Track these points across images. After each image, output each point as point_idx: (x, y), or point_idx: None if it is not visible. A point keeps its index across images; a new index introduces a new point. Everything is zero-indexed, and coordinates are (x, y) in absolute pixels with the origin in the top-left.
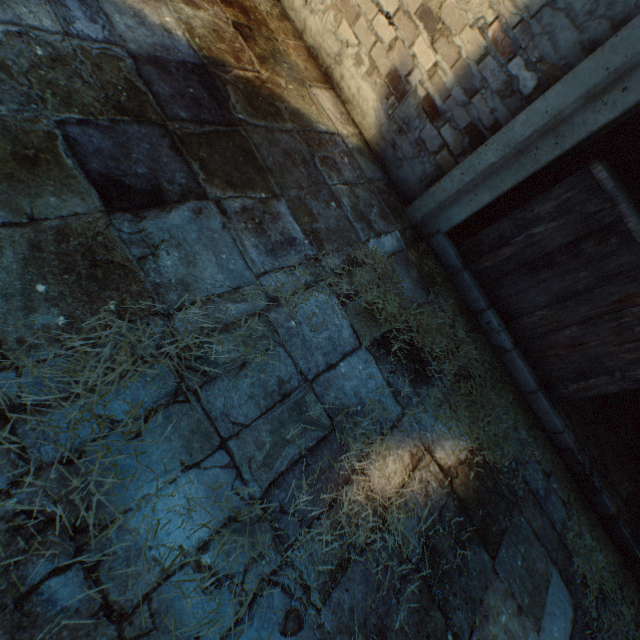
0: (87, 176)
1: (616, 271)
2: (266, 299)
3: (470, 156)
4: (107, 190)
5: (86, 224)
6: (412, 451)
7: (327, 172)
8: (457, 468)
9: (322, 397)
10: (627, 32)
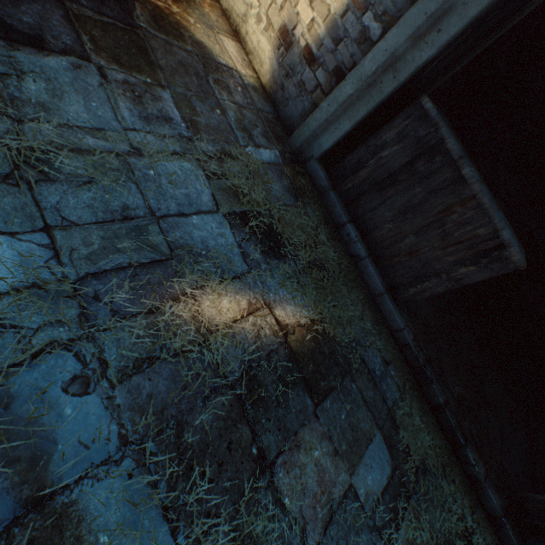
0: None
1: (441, 186)
2: (129, 147)
3: (334, 90)
4: None
5: None
6: (251, 301)
7: (218, 90)
8: (295, 328)
9: (167, 232)
10: None
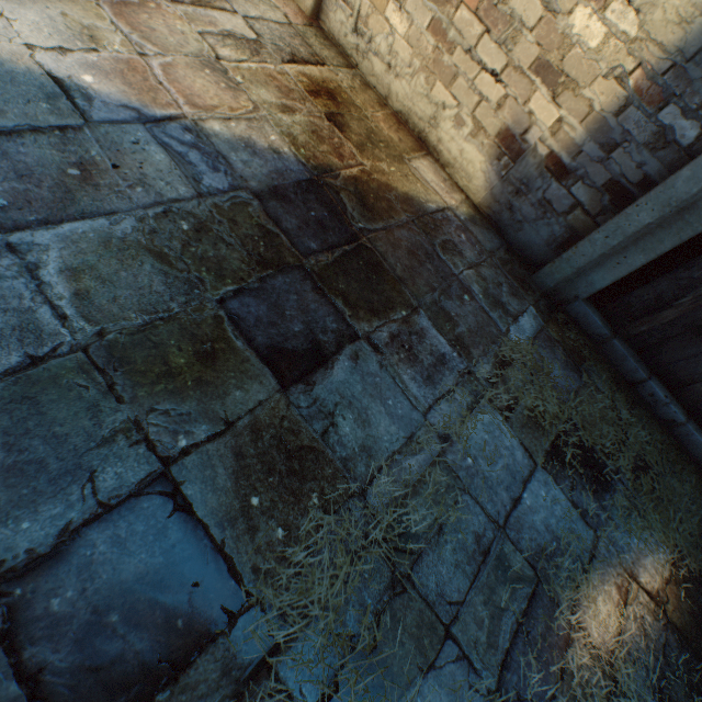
0: (257, 354)
1: None
2: (438, 440)
3: (616, 218)
4: (276, 363)
5: (270, 411)
6: (617, 582)
7: (450, 259)
8: (665, 590)
9: (518, 543)
10: None
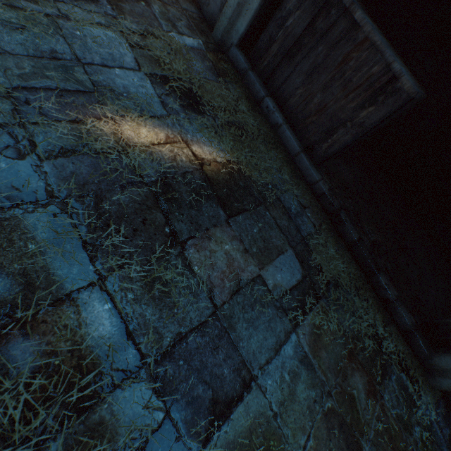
0: None
1: (339, 38)
2: (58, 13)
3: None
4: None
5: None
6: (169, 136)
7: None
8: (211, 163)
9: (91, 75)
10: None
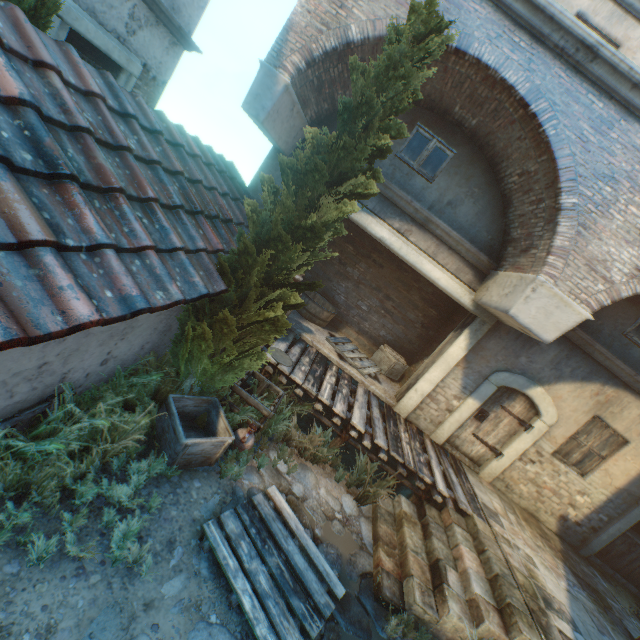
0: None
1: (639, 551)
2: None
3: (598, 537)
4: None
5: None
6: None
7: (581, 566)
8: None
9: None
10: (628, 515)
